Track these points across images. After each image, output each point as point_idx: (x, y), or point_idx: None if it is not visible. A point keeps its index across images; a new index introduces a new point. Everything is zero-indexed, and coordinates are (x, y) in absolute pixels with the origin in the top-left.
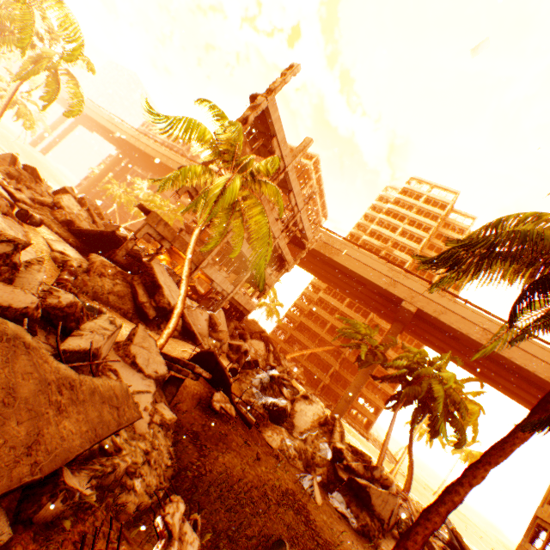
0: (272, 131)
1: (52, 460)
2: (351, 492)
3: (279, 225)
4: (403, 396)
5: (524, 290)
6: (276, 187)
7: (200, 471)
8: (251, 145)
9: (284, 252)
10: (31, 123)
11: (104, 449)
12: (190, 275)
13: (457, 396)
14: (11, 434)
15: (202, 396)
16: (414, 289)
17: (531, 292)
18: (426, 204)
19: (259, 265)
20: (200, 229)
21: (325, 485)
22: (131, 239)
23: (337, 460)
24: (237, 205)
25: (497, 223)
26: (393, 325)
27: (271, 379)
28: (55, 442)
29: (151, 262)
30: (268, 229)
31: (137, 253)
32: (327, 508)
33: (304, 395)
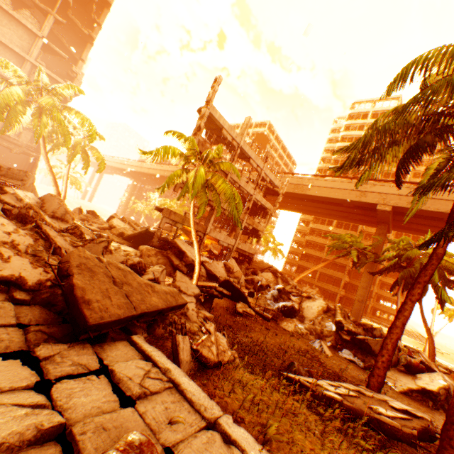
0: (219, 125)
1: (153, 307)
2: (356, 347)
3: (251, 185)
4: (400, 279)
5: (399, 162)
6: (229, 162)
7: (234, 338)
8: (211, 140)
9: (262, 203)
10: (79, 185)
11: (176, 323)
12: (201, 241)
13: (451, 265)
14: (136, 297)
15: (229, 308)
16: (383, 191)
17: (403, 161)
18: (375, 118)
19: (233, 214)
20: (193, 206)
21: (335, 347)
22: (157, 230)
23: (339, 329)
24: (209, 183)
25: (372, 125)
26: (377, 227)
27: (279, 291)
28: (151, 302)
29: (174, 239)
30: (231, 190)
31: (164, 237)
32: (336, 357)
33: (307, 296)
